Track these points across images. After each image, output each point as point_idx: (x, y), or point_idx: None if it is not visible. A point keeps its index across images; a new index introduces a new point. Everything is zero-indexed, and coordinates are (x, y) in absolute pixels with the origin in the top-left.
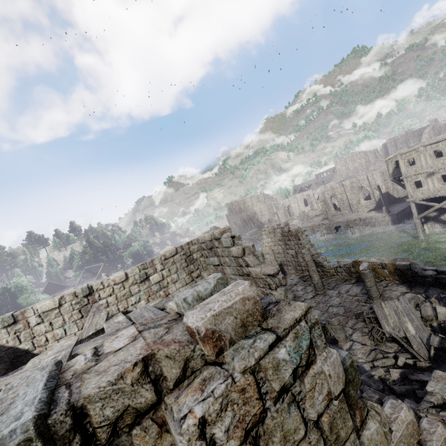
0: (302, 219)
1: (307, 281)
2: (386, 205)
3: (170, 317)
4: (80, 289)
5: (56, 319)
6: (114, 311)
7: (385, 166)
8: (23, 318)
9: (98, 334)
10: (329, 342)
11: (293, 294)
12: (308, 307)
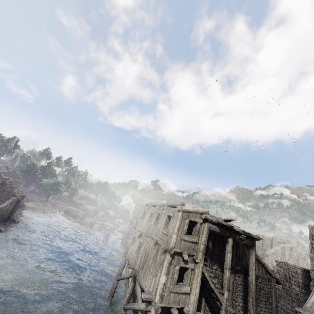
0: None
1: None
2: None
3: None
4: None
5: None
6: None
7: None
8: None
9: None
10: None
11: None
12: None
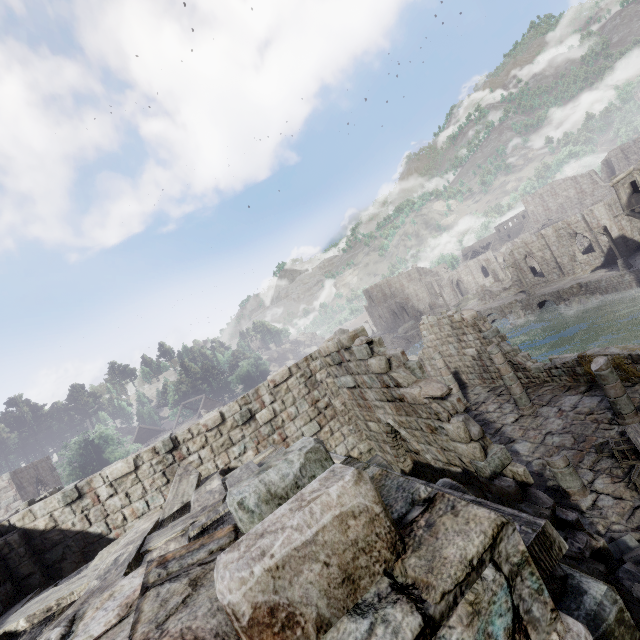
0: (483, 297)
1: (503, 396)
2: (623, 257)
3: (216, 541)
4: (160, 442)
5: (134, 488)
6: (211, 470)
7: (611, 194)
8: (90, 490)
9: (183, 511)
10: (554, 496)
11: (478, 425)
12: (498, 526)
